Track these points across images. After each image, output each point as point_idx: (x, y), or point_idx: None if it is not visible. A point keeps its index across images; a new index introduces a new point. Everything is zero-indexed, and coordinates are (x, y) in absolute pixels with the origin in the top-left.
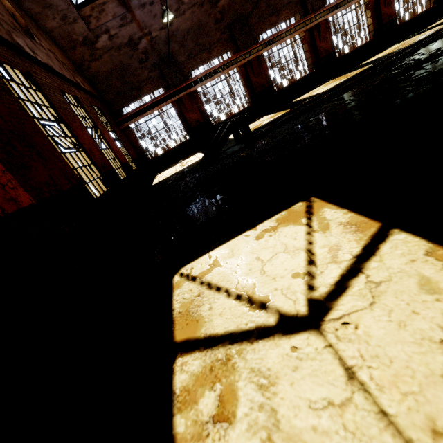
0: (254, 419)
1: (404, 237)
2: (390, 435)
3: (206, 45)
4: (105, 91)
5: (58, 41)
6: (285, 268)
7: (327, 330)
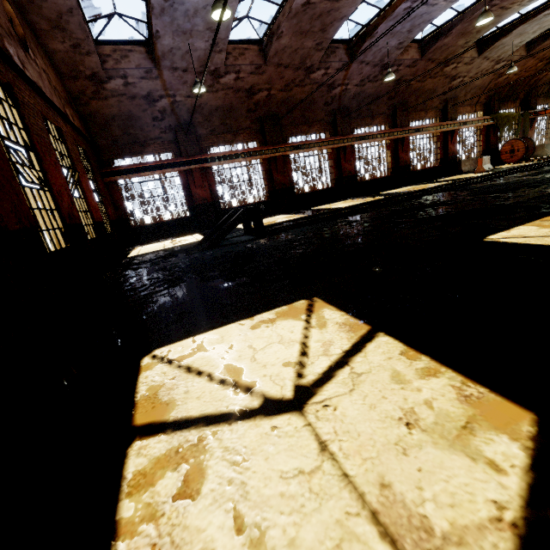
0: (221, 493)
1: (387, 339)
2: (347, 492)
3: (233, 128)
4: (99, 134)
5: (58, 65)
6: (278, 357)
7: (309, 411)
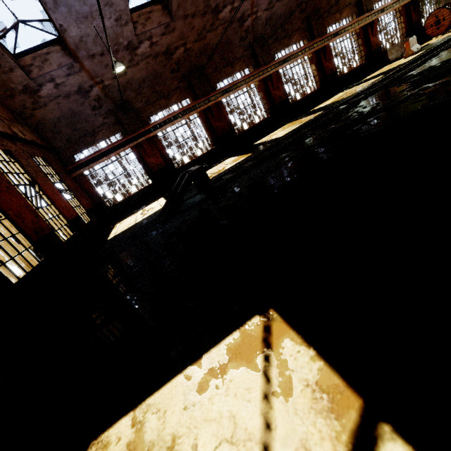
0: None
1: None
2: None
3: (164, 92)
4: (53, 138)
5: None
6: None
7: None
